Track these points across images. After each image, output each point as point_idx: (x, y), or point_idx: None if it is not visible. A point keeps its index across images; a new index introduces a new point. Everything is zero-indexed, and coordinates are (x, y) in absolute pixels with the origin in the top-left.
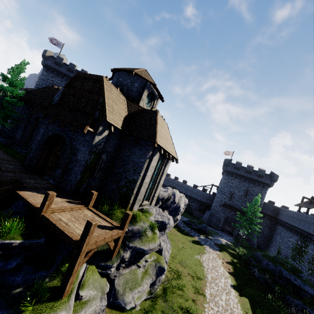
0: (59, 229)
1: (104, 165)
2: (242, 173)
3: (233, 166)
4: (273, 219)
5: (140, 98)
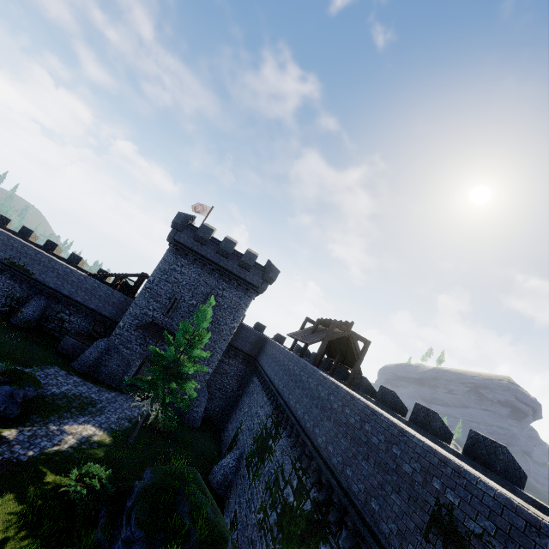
0: None
1: None
2: (209, 255)
3: (193, 232)
4: (251, 361)
5: None
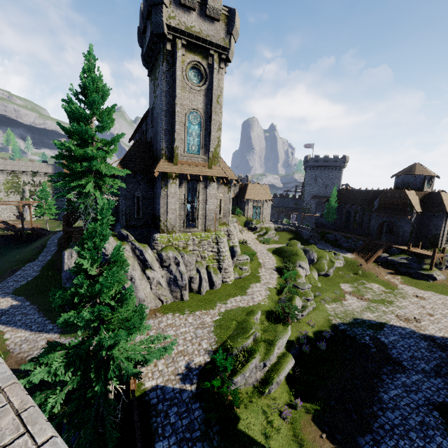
0: (421, 253)
1: (415, 229)
2: None
3: None
4: None
5: (423, 186)
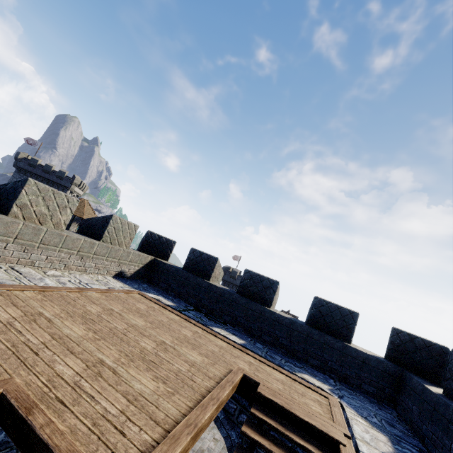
0: None
1: None
2: (237, 283)
3: (230, 274)
4: None
5: (68, 229)
